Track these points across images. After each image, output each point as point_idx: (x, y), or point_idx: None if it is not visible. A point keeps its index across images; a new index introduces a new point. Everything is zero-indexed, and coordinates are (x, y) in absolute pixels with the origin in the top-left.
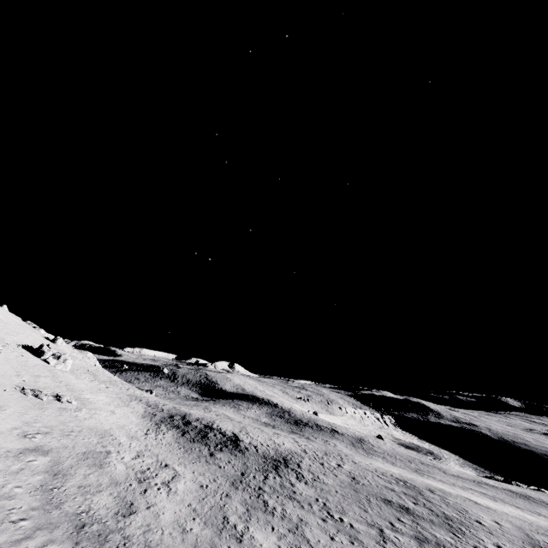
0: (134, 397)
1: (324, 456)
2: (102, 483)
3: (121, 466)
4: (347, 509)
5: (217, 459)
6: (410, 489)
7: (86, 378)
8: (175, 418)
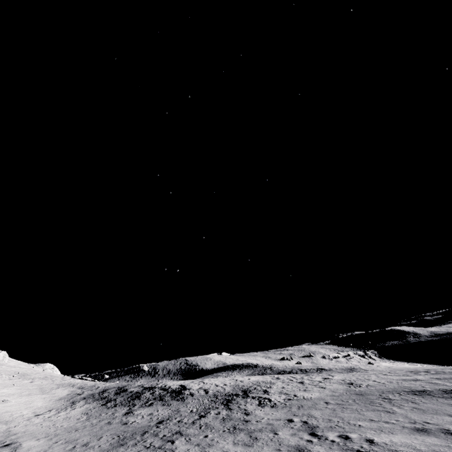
0: (67, 385)
1: (304, 377)
2: None
3: None
4: (351, 418)
5: (131, 416)
6: (440, 374)
7: (3, 377)
8: (109, 390)
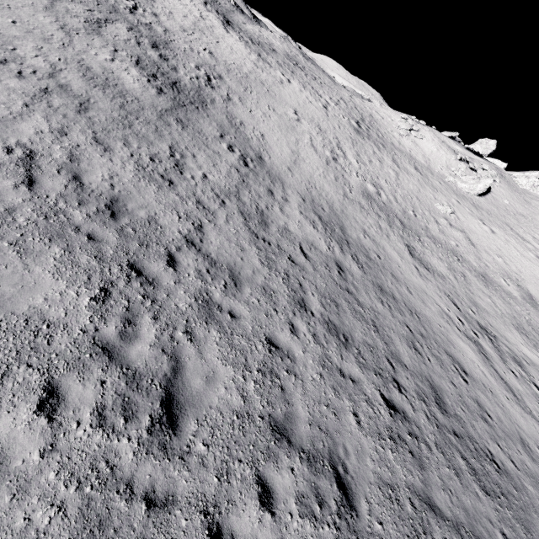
0: None
1: None
2: (475, 296)
3: (533, 357)
4: None
5: None
6: None
7: None
8: None
